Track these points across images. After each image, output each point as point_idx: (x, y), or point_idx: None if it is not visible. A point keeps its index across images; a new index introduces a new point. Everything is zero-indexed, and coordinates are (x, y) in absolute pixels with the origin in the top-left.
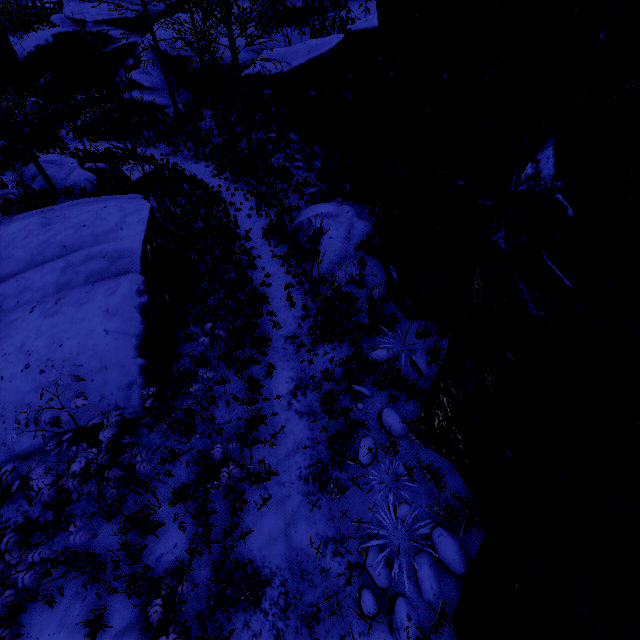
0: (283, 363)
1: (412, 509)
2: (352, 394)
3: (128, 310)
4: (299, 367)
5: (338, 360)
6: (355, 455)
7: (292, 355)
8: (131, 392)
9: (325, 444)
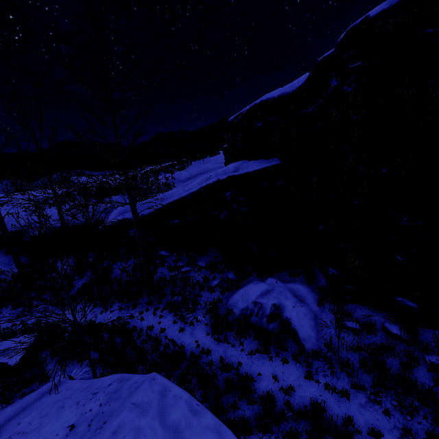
0: None
1: None
2: None
3: None
4: None
5: None
6: None
7: None
8: None
9: None
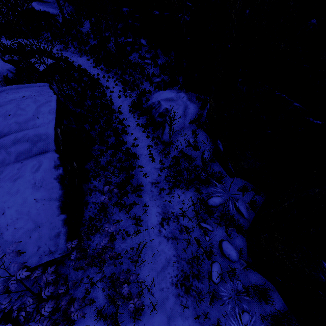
0: (152, 202)
1: (250, 316)
2: (200, 228)
3: (50, 181)
4: (162, 204)
5: (187, 201)
6: (209, 275)
7: (157, 196)
8: (58, 239)
9: (185, 260)
